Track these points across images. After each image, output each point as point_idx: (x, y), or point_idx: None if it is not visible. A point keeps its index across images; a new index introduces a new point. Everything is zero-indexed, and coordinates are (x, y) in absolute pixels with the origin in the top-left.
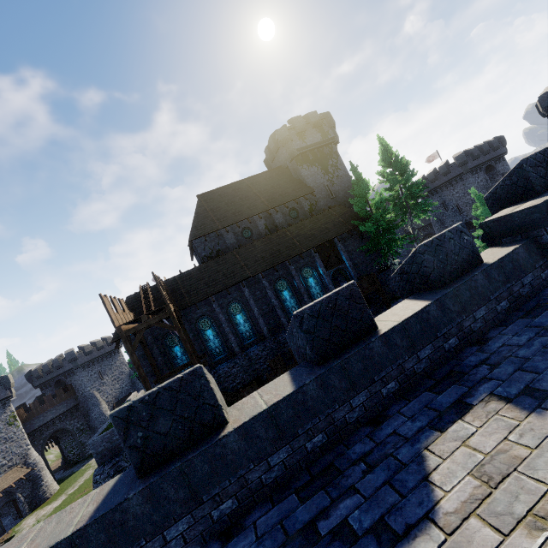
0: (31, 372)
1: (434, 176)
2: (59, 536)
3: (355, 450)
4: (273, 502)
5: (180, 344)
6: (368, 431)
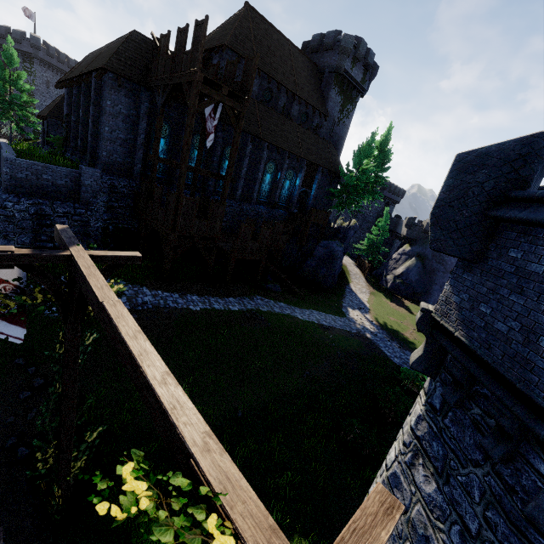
0: None
1: None
2: None
3: None
4: None
5: (167, 140)
6: None
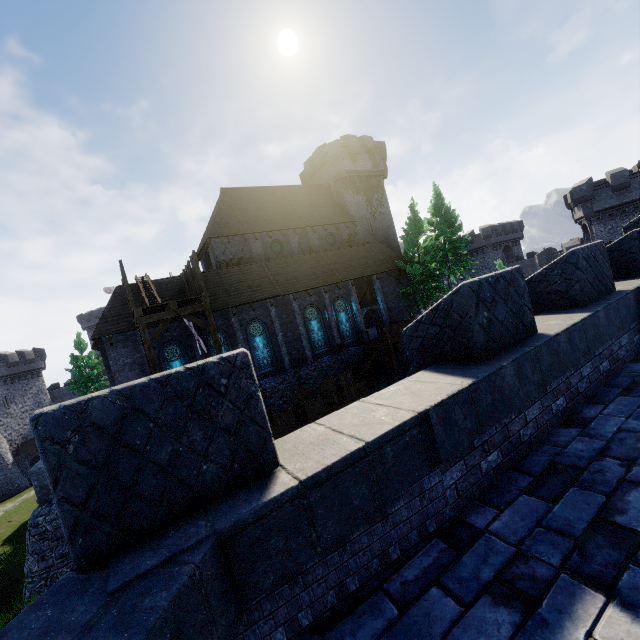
0: None
1: None
2: (447, 390)
3: None
4: (596, 405)
5: (181, 359)
6: None
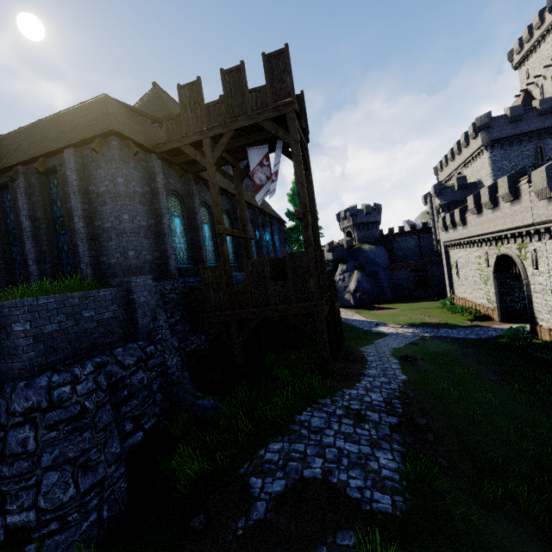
0: None
1: None
2: None
3: None
4: None
5: (181, 218)
6: None
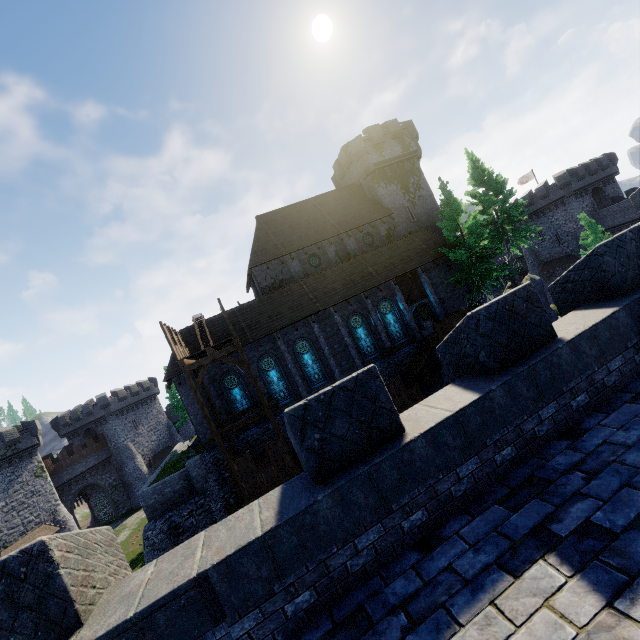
0: (57, 419)
1: (529, 200)
2: (246, 537)
3: (558, 462)
4: (469, 514)
5: (239, 386)
6: (565, 445)
